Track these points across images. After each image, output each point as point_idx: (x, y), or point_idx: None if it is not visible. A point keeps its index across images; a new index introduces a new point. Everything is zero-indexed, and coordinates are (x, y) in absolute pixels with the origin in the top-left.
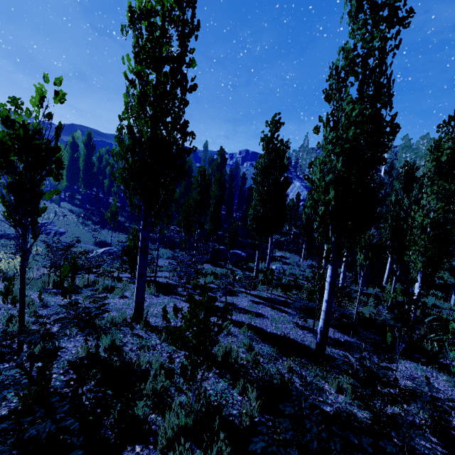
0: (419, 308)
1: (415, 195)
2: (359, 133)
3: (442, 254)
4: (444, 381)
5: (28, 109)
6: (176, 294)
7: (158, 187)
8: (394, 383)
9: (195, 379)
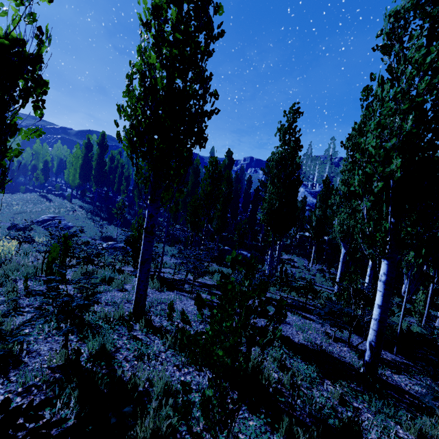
0: None
1: None
2: (437, 82)
3: None
4: None
5: (1, 5)
6: (183, 291)
7: (171, 155)
8: None
9: None
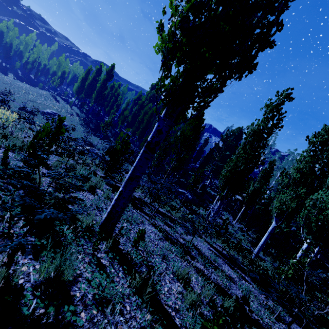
0: None
1: None
2: None
3: None
4: None
5: None
6: (143, 212)
7: None
8: None
9: None
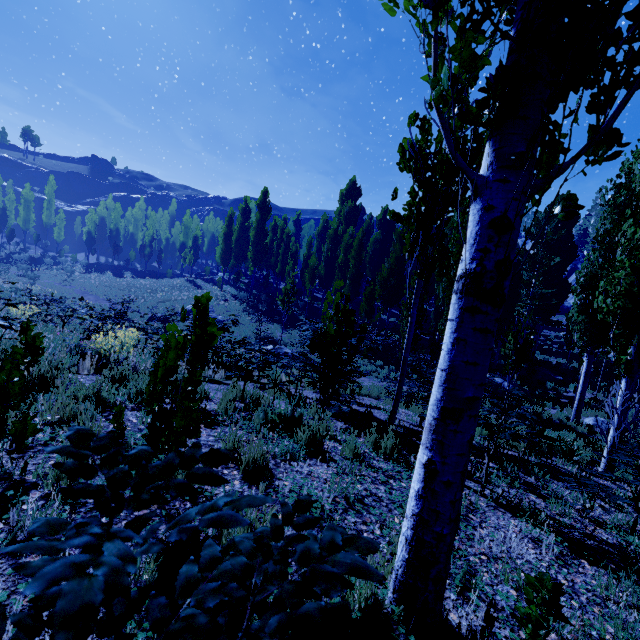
0: None
1: None
2: None
3: None
4: None
5: None
6: None
7: None
8: None
9: None
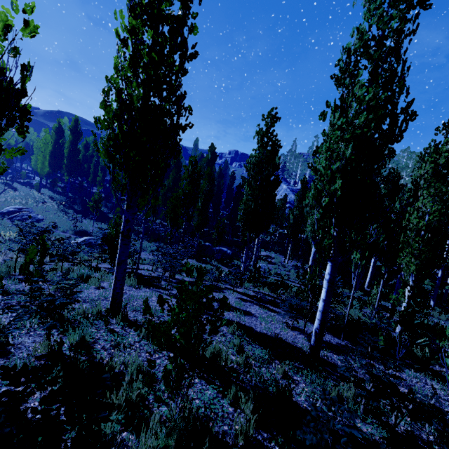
0: (423, 311)
1: (406, 198)
2: (372, 118)
3: (436, 257)
4: (439, 389)
5: None
6: (159, 288)
7: (147, 165)
8: (410, 396)
9: (181, 389)
